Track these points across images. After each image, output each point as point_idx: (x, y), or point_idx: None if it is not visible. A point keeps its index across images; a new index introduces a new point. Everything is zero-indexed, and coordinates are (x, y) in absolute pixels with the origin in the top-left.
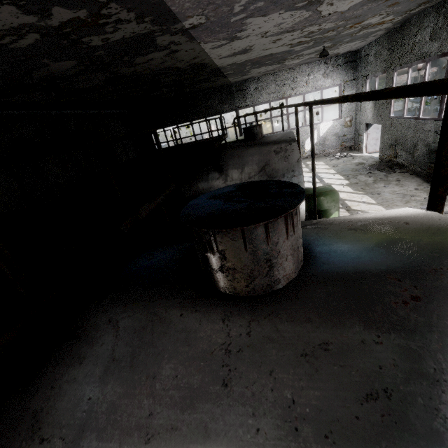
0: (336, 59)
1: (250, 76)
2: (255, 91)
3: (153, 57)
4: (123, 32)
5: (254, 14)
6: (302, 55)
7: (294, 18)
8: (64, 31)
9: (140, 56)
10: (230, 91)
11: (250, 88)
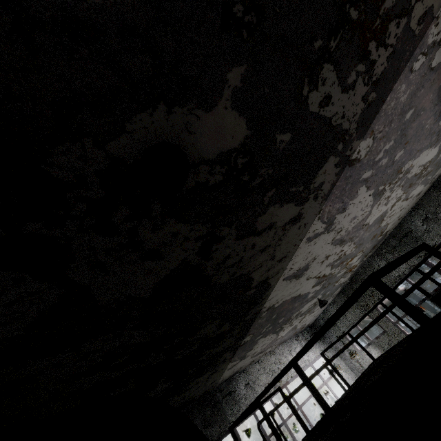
0: (301, 334)
1: (240, 366)
2: (246, 389)
3: (276, 221)
4: (343, 103)
5: (370, 179)
6: (297, 316)
7: (361, 214)
8: (348, 13)
9: (278, 202)
10: (215, 400)
11: (239, 387)
